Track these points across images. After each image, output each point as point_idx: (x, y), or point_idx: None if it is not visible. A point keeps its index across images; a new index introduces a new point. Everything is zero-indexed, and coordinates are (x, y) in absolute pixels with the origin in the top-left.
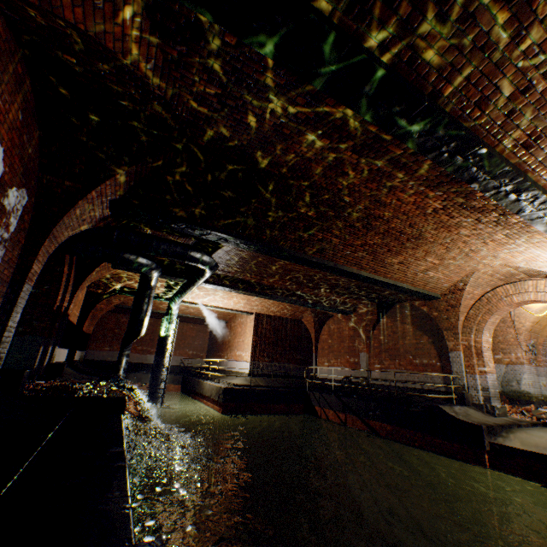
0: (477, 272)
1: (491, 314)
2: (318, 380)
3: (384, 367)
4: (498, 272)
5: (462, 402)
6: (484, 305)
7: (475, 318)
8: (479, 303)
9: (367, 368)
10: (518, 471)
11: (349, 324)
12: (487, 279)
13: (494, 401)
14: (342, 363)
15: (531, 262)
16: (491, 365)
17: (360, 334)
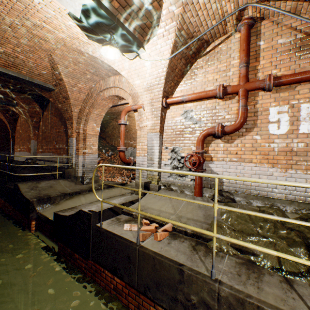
0: (55, 56)
1: (94, 107)
2: (14, 162)
3: (43, 151)
4: (78, 60)
5: (64, 177)
6: (90, 99)
7: (84, 110)
8: (88, 98)
9: (34, 152)
10: (47, 233)
11: (22, 116)
12: (80, 71)
13: (90, 173)
14: (25, 149)
15: (82, 44)
16: (95, 148)
17: (30, 125)
